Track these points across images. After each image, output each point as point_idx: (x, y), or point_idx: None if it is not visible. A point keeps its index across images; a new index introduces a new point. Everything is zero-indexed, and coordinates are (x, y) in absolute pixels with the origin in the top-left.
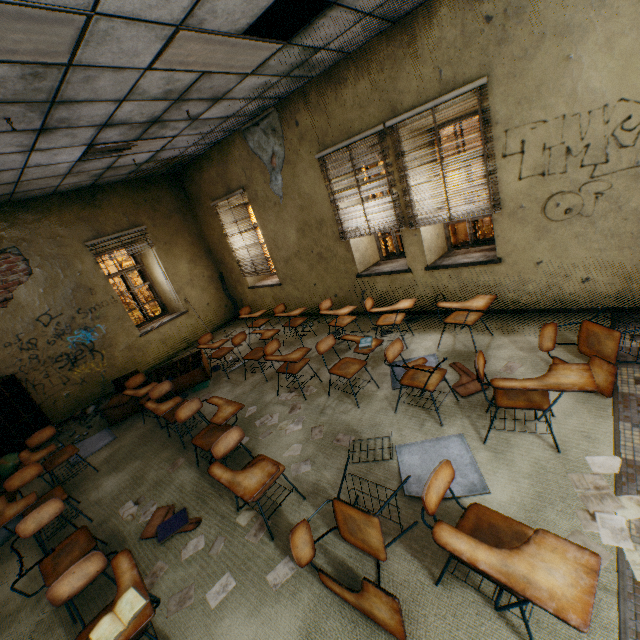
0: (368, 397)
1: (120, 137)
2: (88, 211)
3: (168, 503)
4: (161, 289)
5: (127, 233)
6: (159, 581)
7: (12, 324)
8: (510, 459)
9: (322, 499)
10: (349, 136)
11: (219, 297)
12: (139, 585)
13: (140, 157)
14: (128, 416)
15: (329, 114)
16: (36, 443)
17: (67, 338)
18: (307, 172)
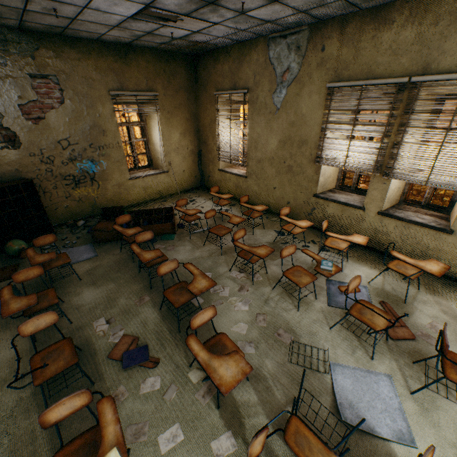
0: (306, 304)
1: (175, 7)
2: (119, 65)
3: (133, 333)
4: (153, 147)
5: (143, 94)
6: (120, 405)
7: (39, 139)
8: (436, 421)
9: (263, 386)
10: (368, 77)
11: (193, 168)
12: (121, 446)
13: (178, 32)
14: (108, 240)
15: (359, 50)
16: (40, 244)
17: (77, 163)
18: (312, 95)
